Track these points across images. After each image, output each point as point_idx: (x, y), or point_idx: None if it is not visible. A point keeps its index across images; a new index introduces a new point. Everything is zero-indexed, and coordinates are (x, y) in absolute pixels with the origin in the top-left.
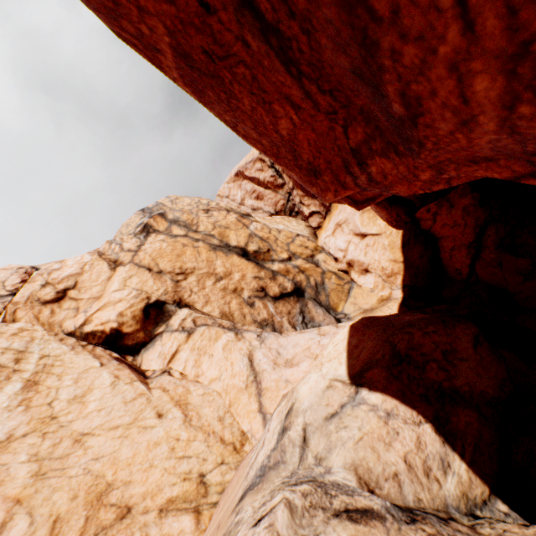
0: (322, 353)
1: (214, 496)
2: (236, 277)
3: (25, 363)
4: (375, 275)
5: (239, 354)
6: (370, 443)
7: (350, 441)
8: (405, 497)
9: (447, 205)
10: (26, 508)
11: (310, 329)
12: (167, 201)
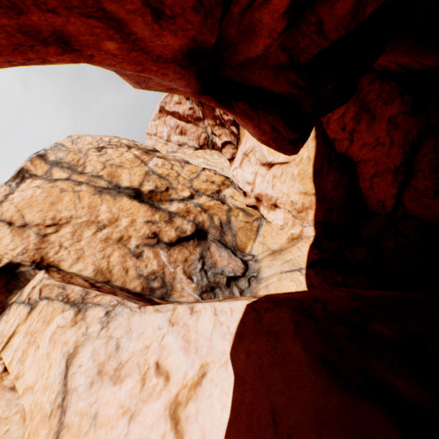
0: None
1: None
2: (123, 224)
3: None
4: (284, 210)
5: (60, 353)
6: None
7: None
8: None
9: (368, 118)
10: None
11: (166, 307)
12: (67, 141)
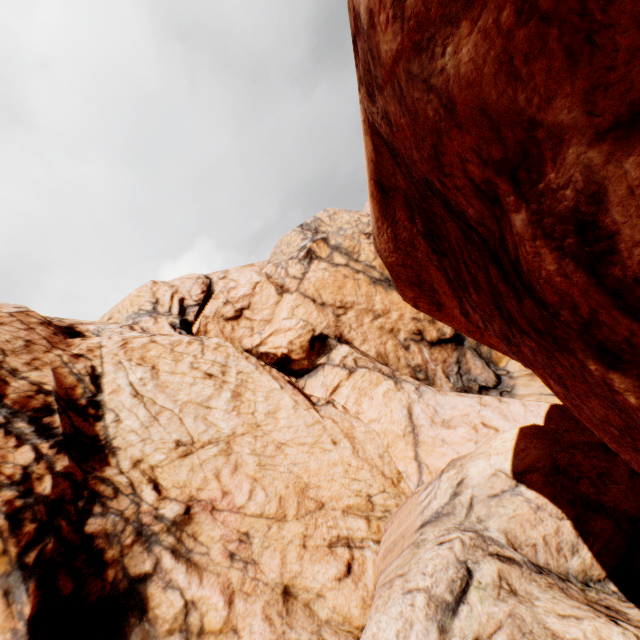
0: (490, 443)
1: (379, 512)
2: (394, 316)
3: (228, 376)
4: None
5: (399, 405)
6: (520, 521)
7: (505, 516)
8: (538, 559)
9: None
10: (260, 485)
11: (470, 395)
12: (324, 216)
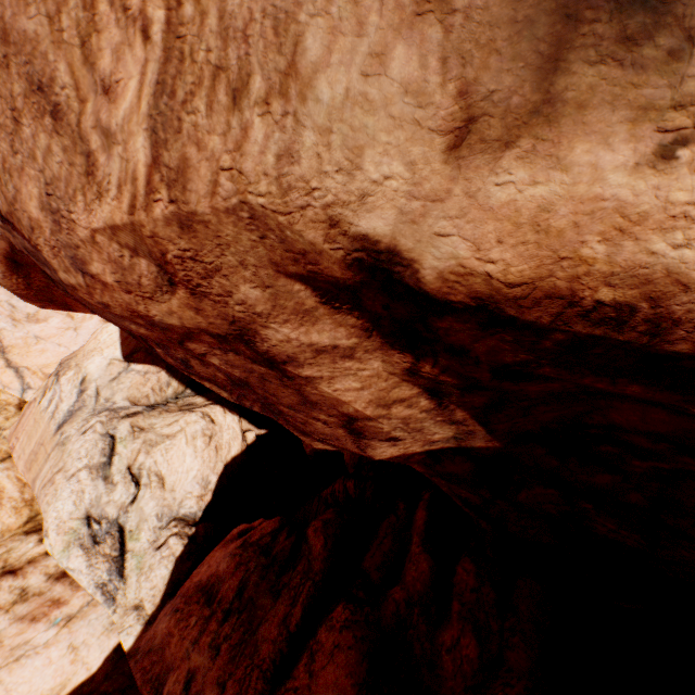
0: (99, 339)
1: None
2: None
3: None
4: None
5: None
6: (137, 387)
7: (126, 389)
8: (152, 402)
9: None
10: None
11: None
12: None
